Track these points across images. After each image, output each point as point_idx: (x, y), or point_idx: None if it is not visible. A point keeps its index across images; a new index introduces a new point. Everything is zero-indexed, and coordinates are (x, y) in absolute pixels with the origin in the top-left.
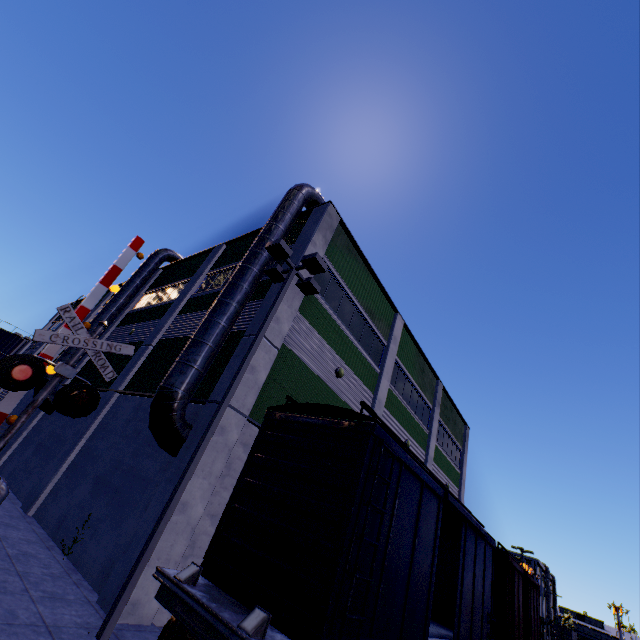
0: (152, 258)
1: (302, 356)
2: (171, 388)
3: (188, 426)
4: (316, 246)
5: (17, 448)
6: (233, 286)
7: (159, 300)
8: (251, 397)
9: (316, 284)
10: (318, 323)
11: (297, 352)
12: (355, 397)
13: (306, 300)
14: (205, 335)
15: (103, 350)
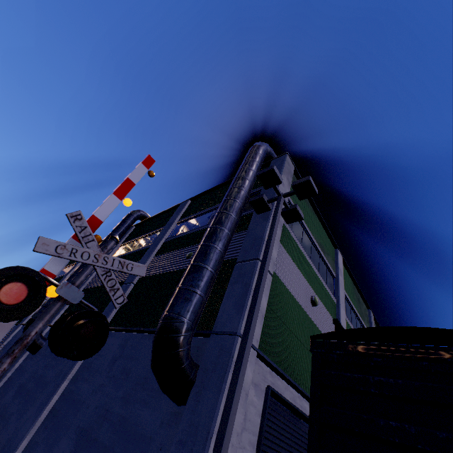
0: (128, 216)
1: (286, 283)
2: (177, 317)
3: (194, 364)
4: (284, 185)
5: None
6: (223, 215)
7: (134, 248)
8: (257, 326)
9: (300, 211)
10: (292, 253)
11: (282, 279)
12: (325, 326)
13: (282, 231)
14: (205, 260)
15: (114, 268)
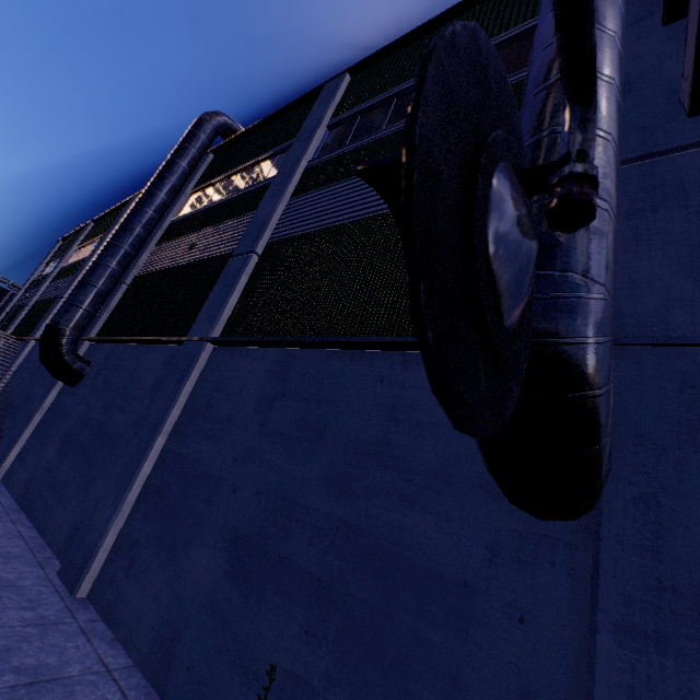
0: (200, 125)
1: None
2: (586, 285)
3: None
4: None
5: (28, 442)
6: None
7: (227, 193)
8: None
9: None
10: None
11: None
12: None
13: None
14: (599, 118)
15: None
